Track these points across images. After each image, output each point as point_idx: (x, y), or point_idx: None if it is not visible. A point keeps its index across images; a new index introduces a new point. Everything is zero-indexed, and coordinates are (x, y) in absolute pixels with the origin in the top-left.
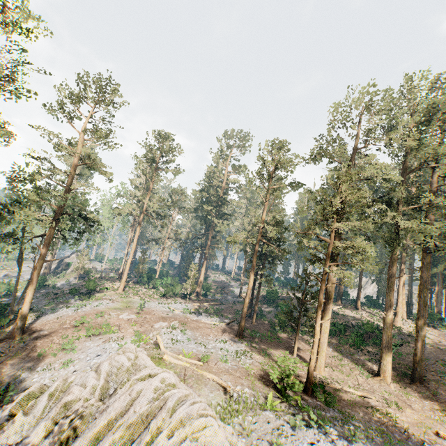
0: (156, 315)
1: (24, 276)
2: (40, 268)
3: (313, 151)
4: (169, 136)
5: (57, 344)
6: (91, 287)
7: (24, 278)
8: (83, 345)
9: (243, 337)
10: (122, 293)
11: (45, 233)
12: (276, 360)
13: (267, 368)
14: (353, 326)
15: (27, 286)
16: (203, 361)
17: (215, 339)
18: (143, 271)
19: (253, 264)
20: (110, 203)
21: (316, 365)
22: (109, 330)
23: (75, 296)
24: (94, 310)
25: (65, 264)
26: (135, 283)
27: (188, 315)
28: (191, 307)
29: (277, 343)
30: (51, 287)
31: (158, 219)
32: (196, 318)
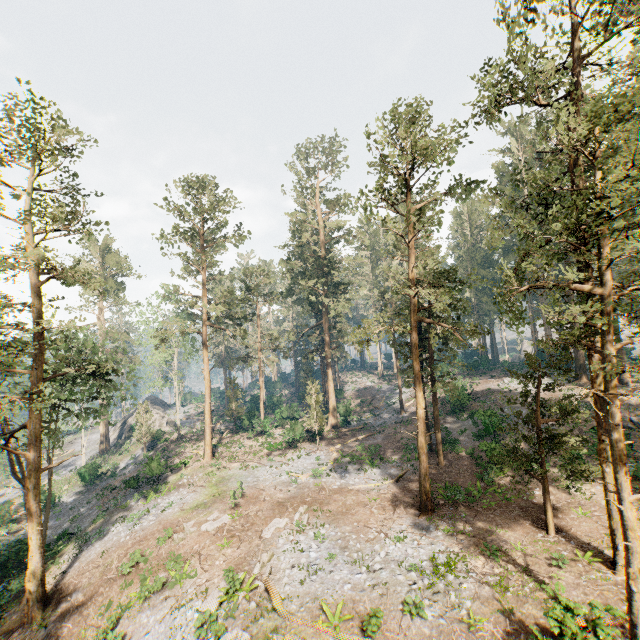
0: (267, 500)
1: (77, 462)
2: (35, 487)
3: (483, 97)
4: (205, 183)
5: (93, 627)
6: (156, 471)
7: (76, 466)
8: (136, 622)
9: (434, 510)
10: (211, 464)
11: (26, 423)
12: (520, 562)
13: (513, 601)
14: (636, 425)
15: (48, 506)
16: (371, 634)
17: (383, 535)
18: (240, 411)
19: (414, 370)
20: (159, 322)
21: (615, 560)
22: (179, 575)
23: (134, 495)
24: (159, 523)
25: (127, 429)
26: (234, 433)
27: (324, 480)
28: (328, 457)
29: (502, 506)
30: (109, 476)
31: (234, 326)
32: (339, 482)
